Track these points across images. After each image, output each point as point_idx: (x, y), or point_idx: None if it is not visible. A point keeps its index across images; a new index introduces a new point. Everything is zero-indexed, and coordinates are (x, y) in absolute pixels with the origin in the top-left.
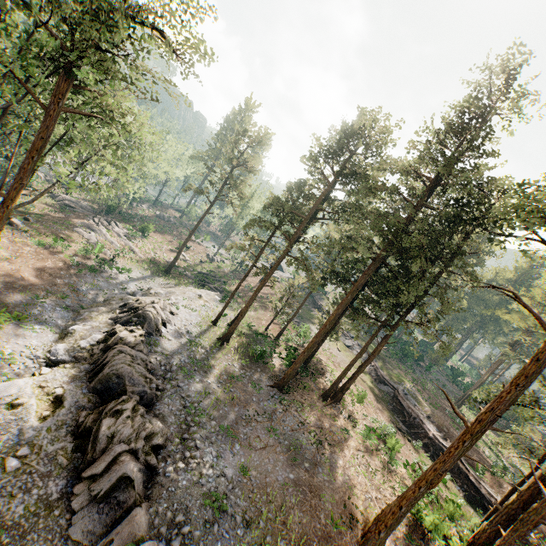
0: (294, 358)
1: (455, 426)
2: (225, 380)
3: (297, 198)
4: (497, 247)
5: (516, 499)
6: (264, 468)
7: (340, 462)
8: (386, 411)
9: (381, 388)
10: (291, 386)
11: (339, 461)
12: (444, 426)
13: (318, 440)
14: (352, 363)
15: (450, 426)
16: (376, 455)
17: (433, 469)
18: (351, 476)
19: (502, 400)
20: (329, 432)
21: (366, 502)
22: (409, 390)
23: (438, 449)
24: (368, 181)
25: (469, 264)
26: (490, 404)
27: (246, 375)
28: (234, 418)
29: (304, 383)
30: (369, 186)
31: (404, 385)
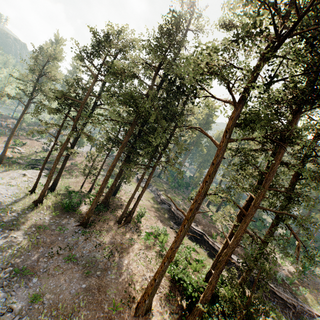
0: (98, 202)
1: (203, 217)
2: (34, 231)
3: (76, 89)
4: (216, 118)
5: (222, 249)
6: (60, 288)
7: (126, 262)
8: (164, 220)
9: (163, 207)
10: (94, 221)
11: (125, 261)
12: (196, 219)
13: (110, 252)
14: (132, 195)
15: (200, 218)
16: (153, 249)
17: (171, 249)
18: (133, 268)
19: (201, 194)
20: (120, 244)
21: (142, 282)
22: (178, 204)
23: (193, 232)
24: (115, 69)
25: (204, 129)
26: (196, 198)
27: (55, 223)
28: (36, 258)
29: (105, 217)
30: (112, 70)
31: (176, 201)
